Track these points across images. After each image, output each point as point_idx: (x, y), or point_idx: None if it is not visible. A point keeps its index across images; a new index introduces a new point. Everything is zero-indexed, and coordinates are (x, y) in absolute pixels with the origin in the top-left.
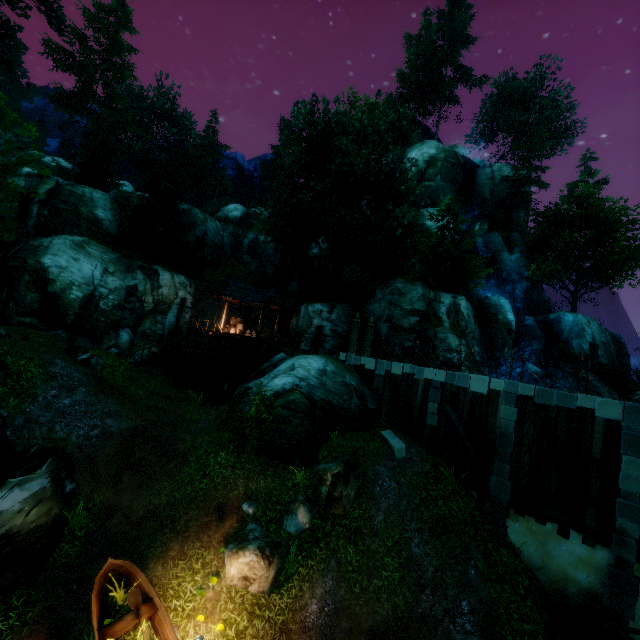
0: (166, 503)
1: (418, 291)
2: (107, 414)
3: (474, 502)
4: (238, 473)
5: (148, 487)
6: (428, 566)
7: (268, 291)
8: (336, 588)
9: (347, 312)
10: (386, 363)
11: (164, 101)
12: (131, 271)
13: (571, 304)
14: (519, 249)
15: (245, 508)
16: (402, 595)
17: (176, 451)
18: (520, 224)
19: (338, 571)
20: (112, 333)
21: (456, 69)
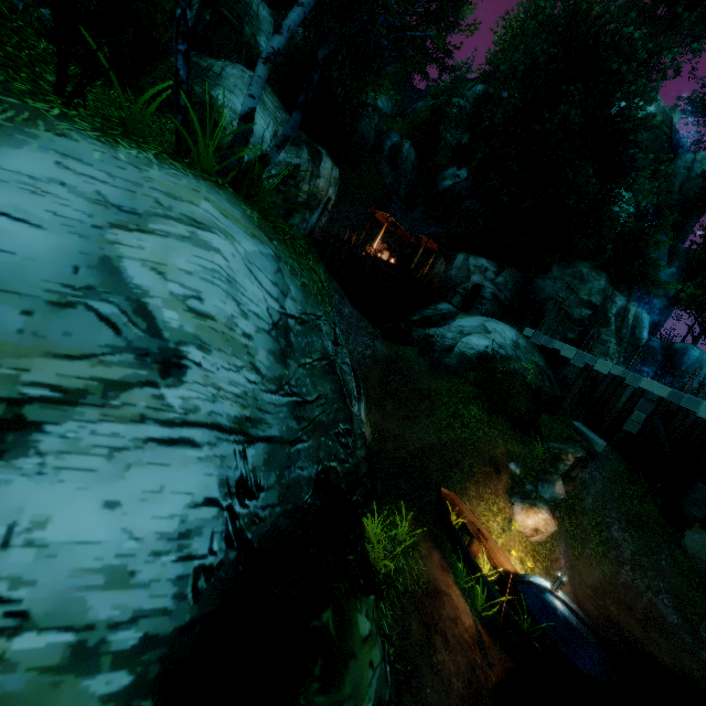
0: (438, 443)
1: (601, 283)
2: (373, 335)
3: (657, 508)
4: (495, 432)
5: (415, 422)
6: (626, 549)
7: (432, 224)
8: (567, 549)
9: (516, 280)
10: (590, 357)
11: None
12: (297, 145)
13: (693, 338)
14: (678, 264)
15: (512, 468)
16: (606, 565)
17: (421, 391)
18: (687, 235)
19: (564, 536)
20: None
21: None
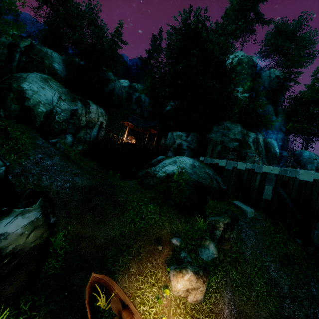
0: (119, 235)
1: (238, 128)
2: (74, 174)
3: (300, 246)
4: (164, 219)
5: (104, 224)
6: (283, 284)
7: (151, 122)
8: (233, 297)
9: (197, 137)
10: (234, 163)
11: (91, 13)
12: (74, 101)
13: (304, 147)
14: (281, 115)
15: (174, 241)
16: (271, 303)
17: (118, 202)
18: (280, 103)
19: (231, 286)
20: (62, 135)
21: (256, 14)
